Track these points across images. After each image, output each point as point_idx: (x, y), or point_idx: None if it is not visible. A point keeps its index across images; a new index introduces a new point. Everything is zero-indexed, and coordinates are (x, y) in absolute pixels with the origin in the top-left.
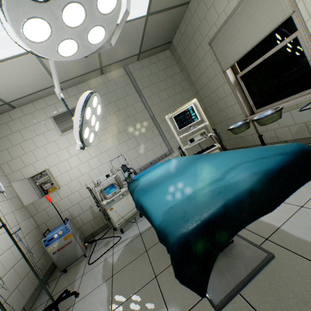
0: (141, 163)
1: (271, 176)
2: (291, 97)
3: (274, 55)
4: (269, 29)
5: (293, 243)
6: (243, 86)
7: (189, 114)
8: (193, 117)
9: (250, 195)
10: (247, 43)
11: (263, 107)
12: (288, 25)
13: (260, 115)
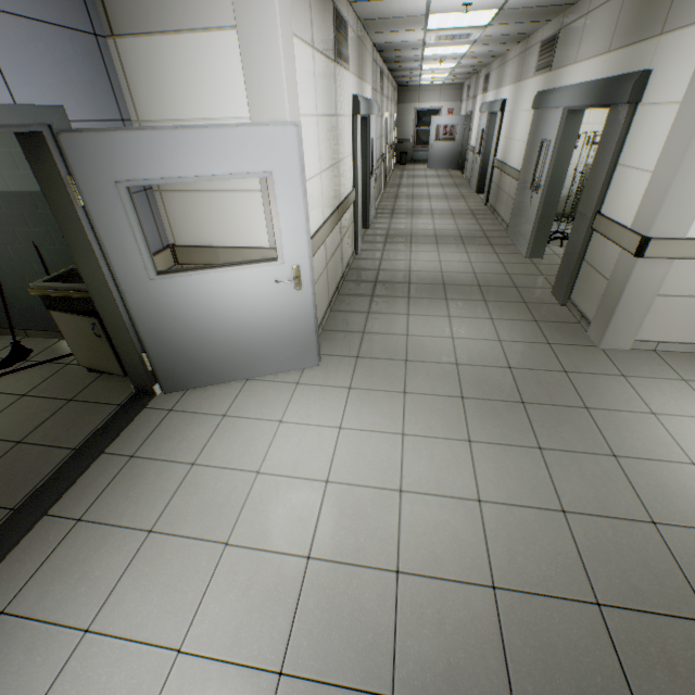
0: None
1: None
2: None
3: None
4: None
5: None
6: None
7: None
8: None
9: None
10: None
11: None
12: None
13: None
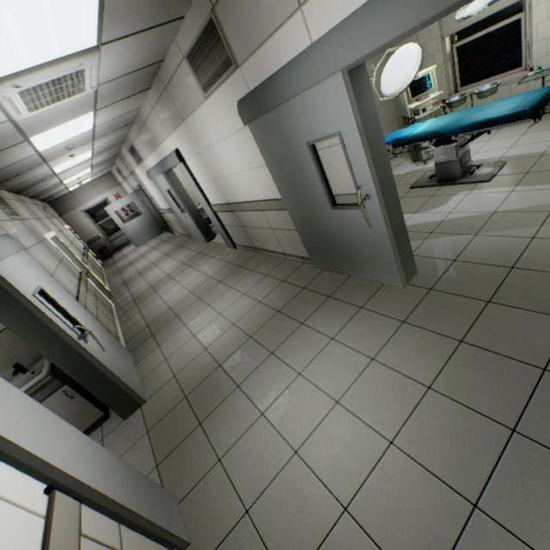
0: None
1: (548, 94)
2: (498, 77)
3: (497, 31)
4: (505, 5)
5: (513, 157)
6: (456, 60)
7: (425, 82)
8: (427, 86)
9: (544, 98)
10: (480, 13)
11: (469, 86)
12: (517, 4)
13: (478, 90)
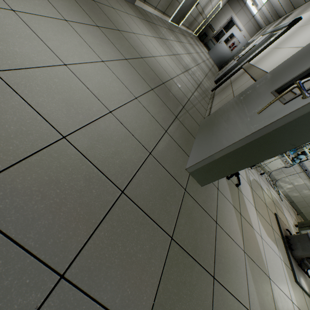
0: (306, 160)
1: None
2: None
3: None
4: None
5: None
6: None
7: None
8: None
9: None
10: None
11: None
12: None
13: None
